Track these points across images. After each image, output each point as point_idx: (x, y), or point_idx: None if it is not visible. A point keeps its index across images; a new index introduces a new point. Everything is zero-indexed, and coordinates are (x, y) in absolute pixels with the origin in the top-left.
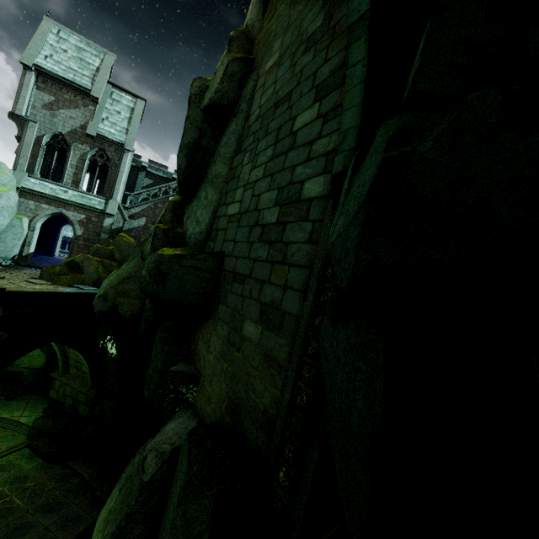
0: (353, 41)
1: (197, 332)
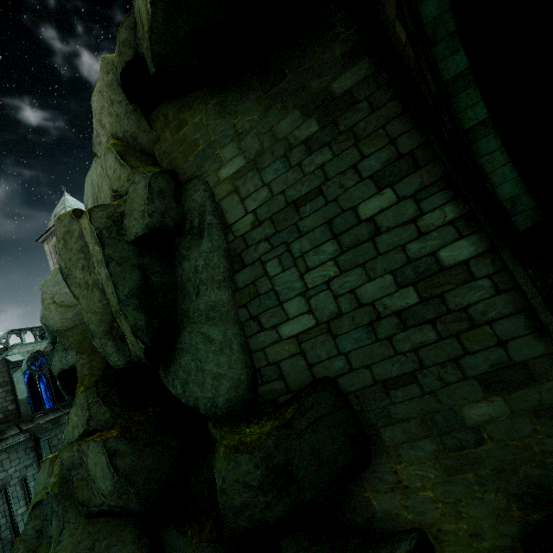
0: (479, 138)
1: (353, 496)
